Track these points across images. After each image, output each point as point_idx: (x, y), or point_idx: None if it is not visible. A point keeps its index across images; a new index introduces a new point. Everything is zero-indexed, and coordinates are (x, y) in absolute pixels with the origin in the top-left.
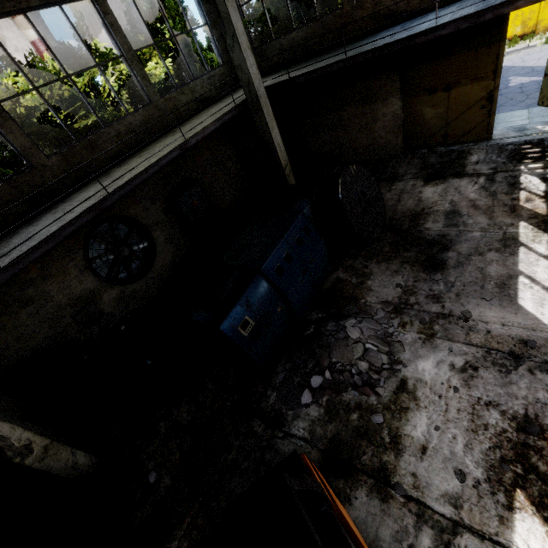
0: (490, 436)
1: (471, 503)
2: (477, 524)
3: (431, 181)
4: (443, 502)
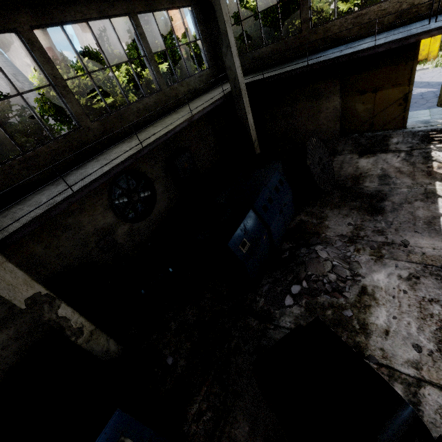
0: (435, 321)
1: (428, 366)
2: (435, 379)
3: (364, 155)
4: (407, 366)
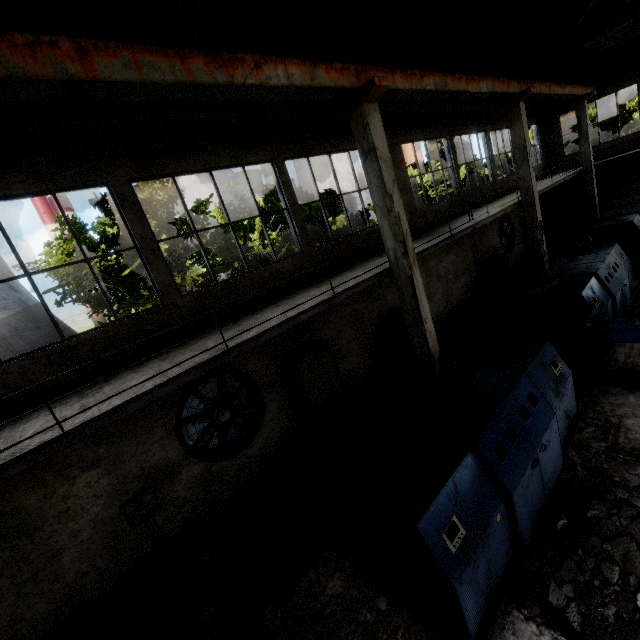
0: None
1: None
2: None
3: None
4: None
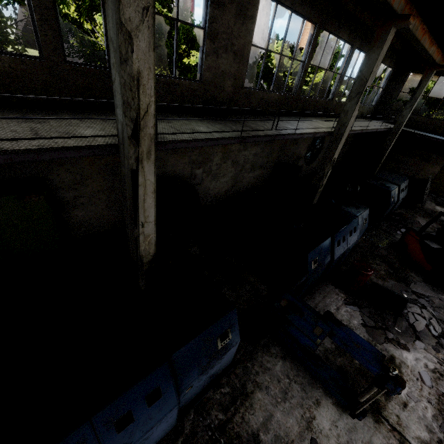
0: None
1: None
2: None
3: (439, 205)
4: None
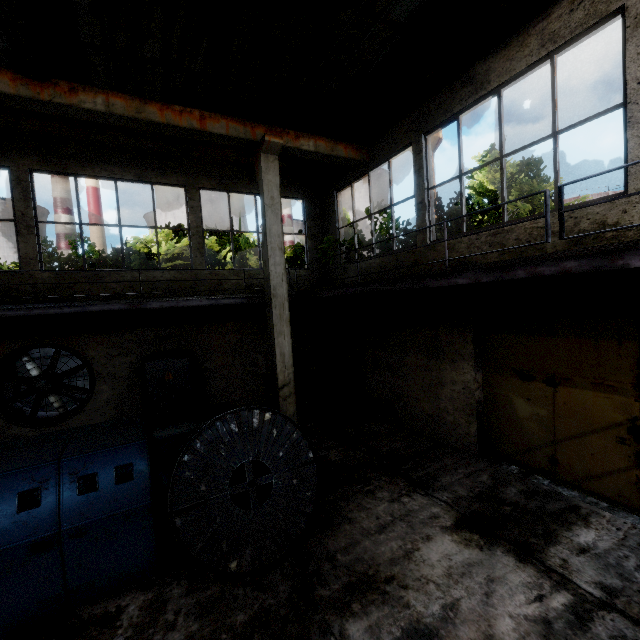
0: None
1: None
2: None
3: (466, 527)
4: None
